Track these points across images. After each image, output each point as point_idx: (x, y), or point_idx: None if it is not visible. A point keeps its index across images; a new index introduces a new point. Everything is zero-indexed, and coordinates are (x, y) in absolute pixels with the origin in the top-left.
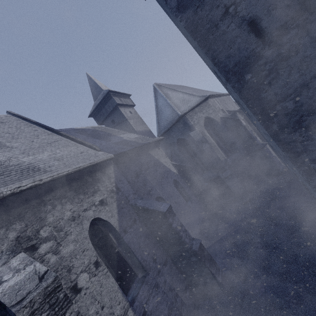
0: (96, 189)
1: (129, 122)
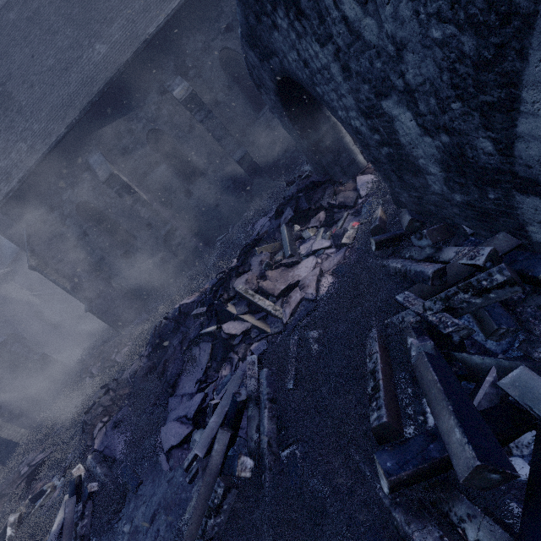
0: None
1: None
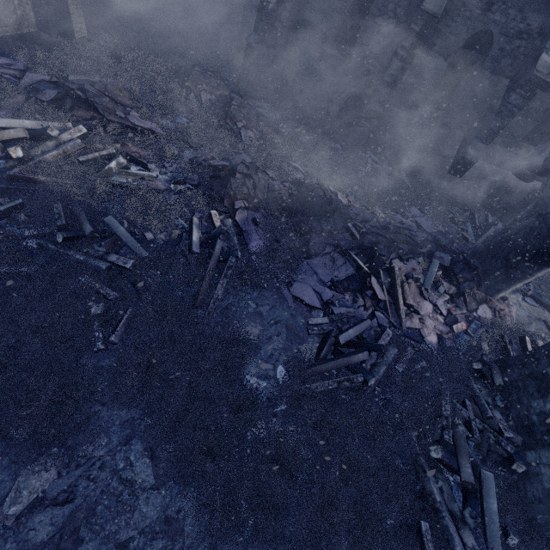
0: None
1: None
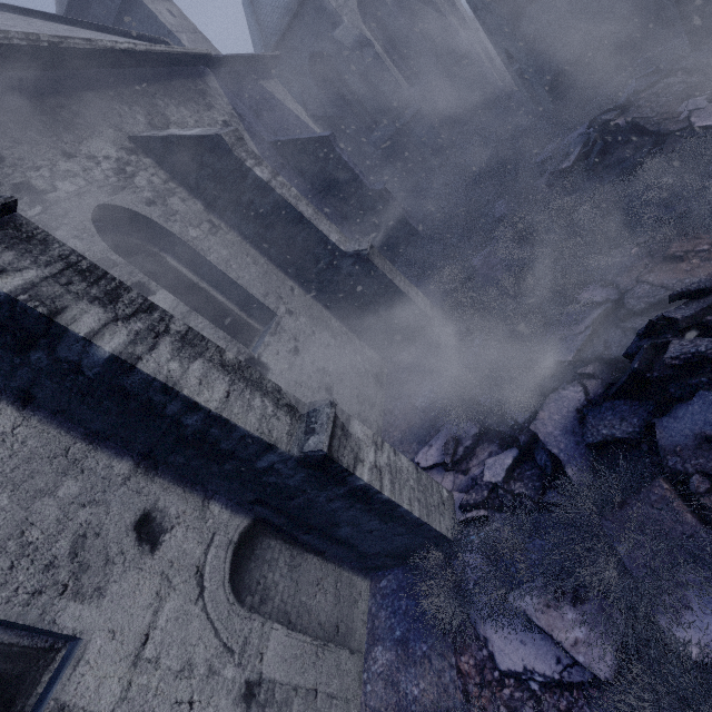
0: (208, 104)
1: (179, 39)
